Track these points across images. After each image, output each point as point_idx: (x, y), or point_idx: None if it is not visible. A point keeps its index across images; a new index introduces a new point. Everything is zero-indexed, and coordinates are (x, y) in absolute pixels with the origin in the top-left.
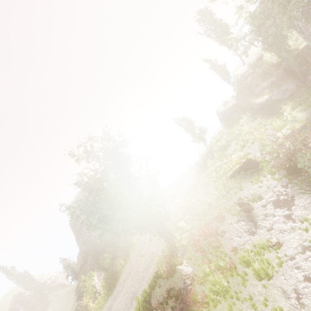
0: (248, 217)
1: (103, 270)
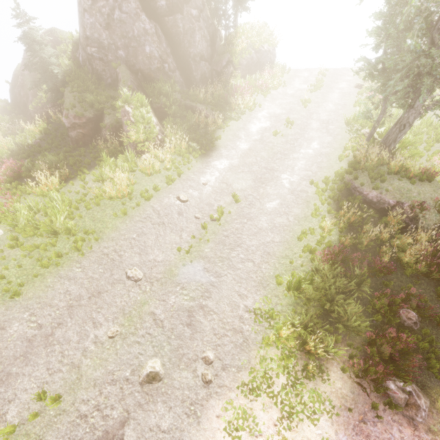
0: None
1: (156, 113)
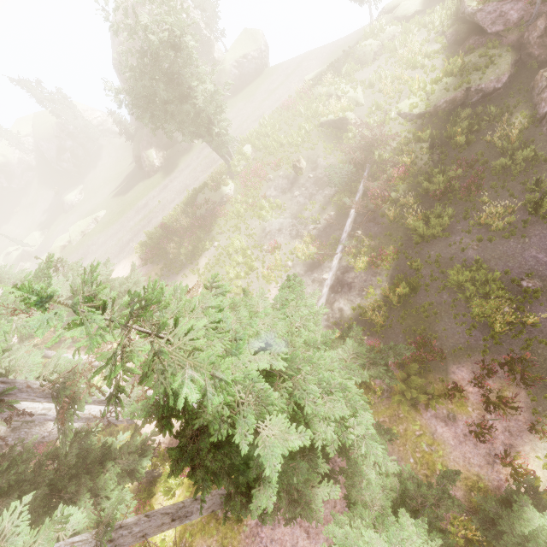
0: (293, 179)
1: (163, 148)
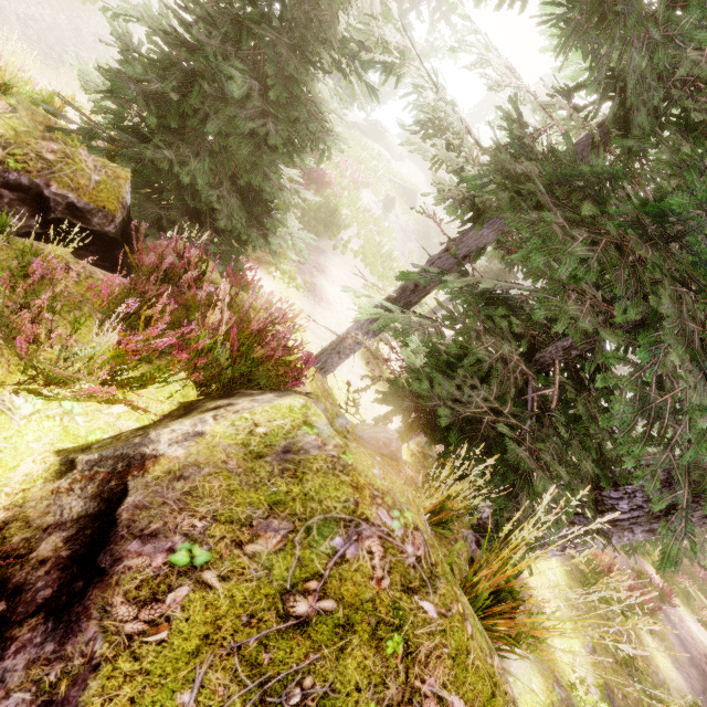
0: (384, 212)
1: None
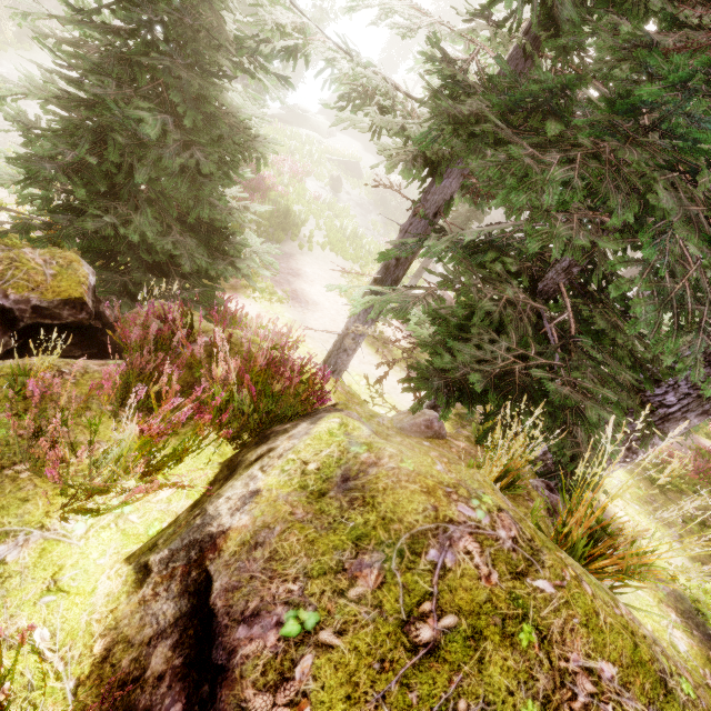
0: (334, 193)
1: None
